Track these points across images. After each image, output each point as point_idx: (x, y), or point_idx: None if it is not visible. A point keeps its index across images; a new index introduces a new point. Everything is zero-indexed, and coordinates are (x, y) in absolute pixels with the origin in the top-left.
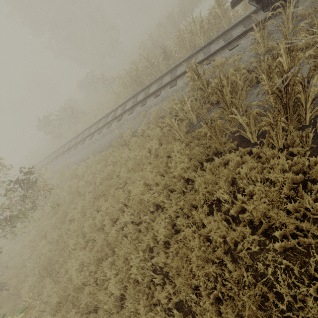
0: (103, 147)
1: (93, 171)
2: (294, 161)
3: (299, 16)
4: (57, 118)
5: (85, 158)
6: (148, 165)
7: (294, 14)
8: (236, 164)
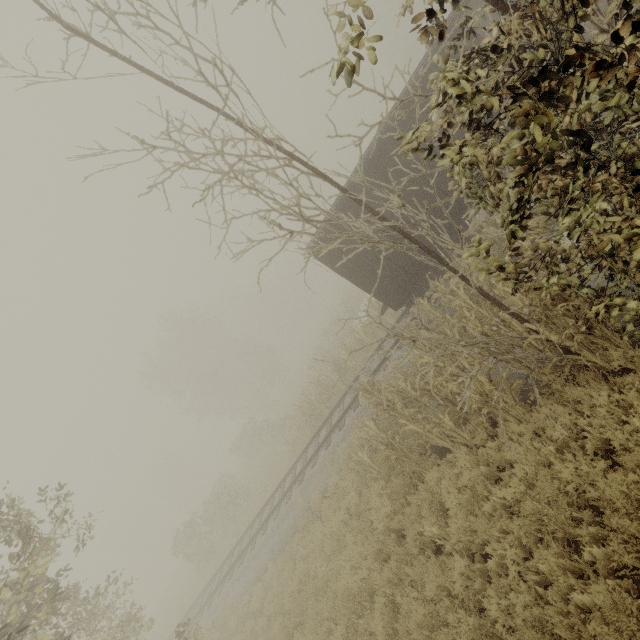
0: (285, 538)
1: (277, 591)
2: (482, 454)
3: (444, 303)
4: (205, 518)
5: (260, 575)
6: (349, 533)
7: (440, 302)
8: (438, 482)
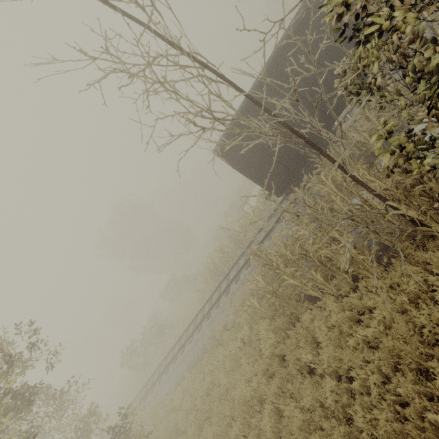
0: (197, 357)
1: (191, 393)
2: (346, 302)
3: (313, 191)
4: (142, 341)
5: (179, 381)
6: (244, 356)
7: (310, 191)
8: (311, 322)
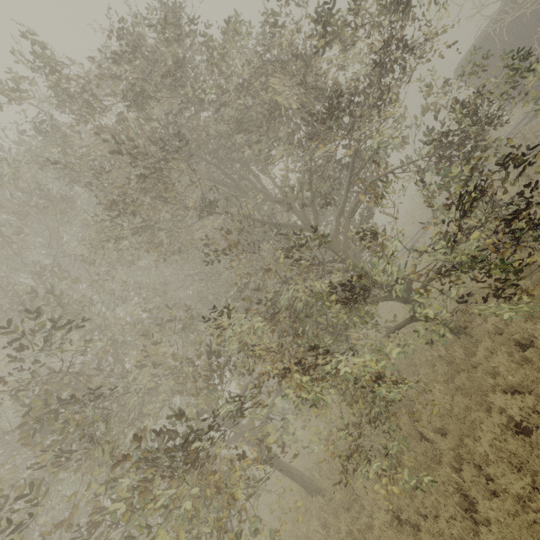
0: None
1: None
2: None
3: None
4: None
5: None
6: None
7: None
8: None
